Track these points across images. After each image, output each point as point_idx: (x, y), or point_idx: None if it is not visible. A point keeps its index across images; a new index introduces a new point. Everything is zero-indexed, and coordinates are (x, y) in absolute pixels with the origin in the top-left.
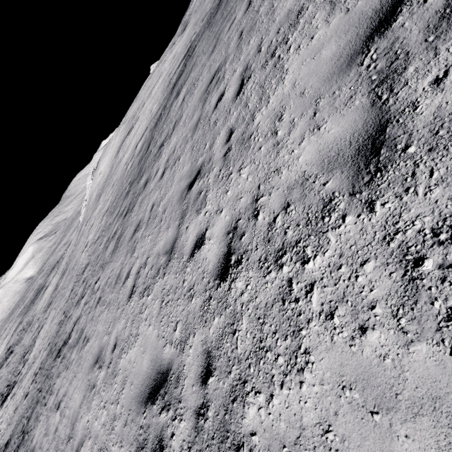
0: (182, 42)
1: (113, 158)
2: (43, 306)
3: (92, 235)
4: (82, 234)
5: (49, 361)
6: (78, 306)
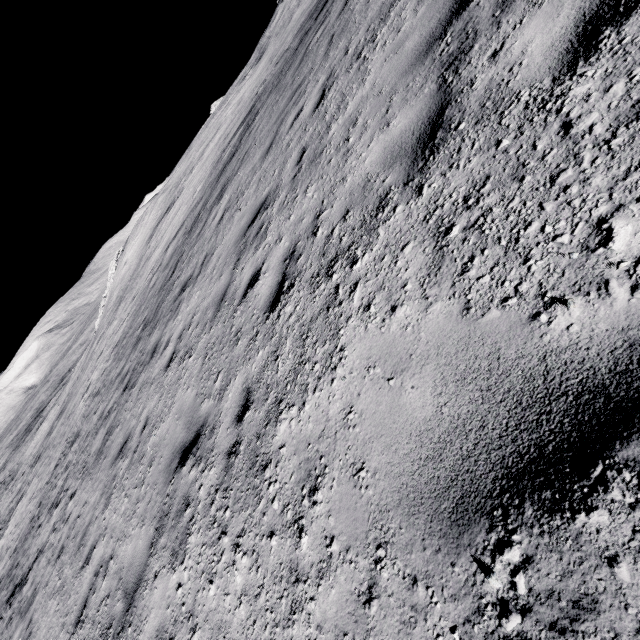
0: (253, 82)
1: (144, 244)
2: (32, 454)
3: (96, 376)
4: (91, 356)
5: (3, 595)
6: (49, 516)
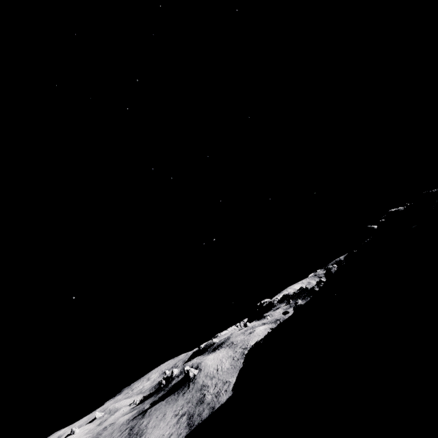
0: None
1: None
2: None
3: None
4: None
5: None
6: None
